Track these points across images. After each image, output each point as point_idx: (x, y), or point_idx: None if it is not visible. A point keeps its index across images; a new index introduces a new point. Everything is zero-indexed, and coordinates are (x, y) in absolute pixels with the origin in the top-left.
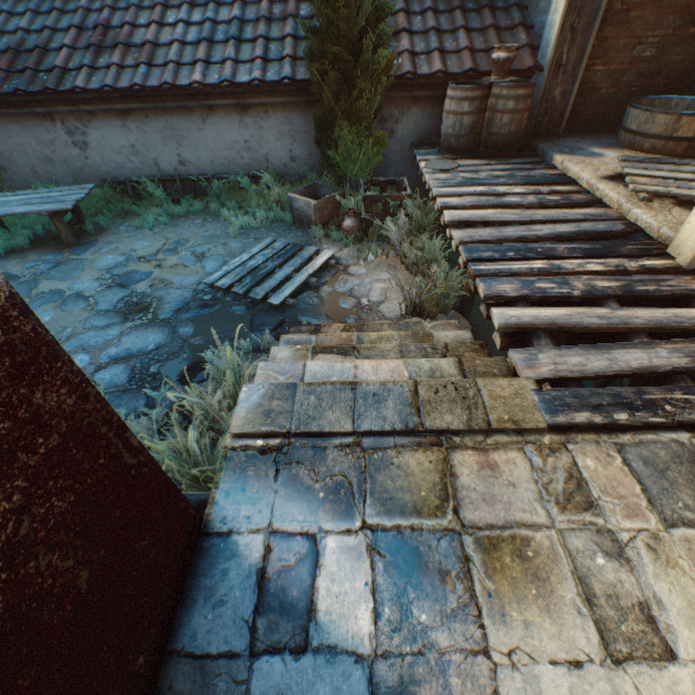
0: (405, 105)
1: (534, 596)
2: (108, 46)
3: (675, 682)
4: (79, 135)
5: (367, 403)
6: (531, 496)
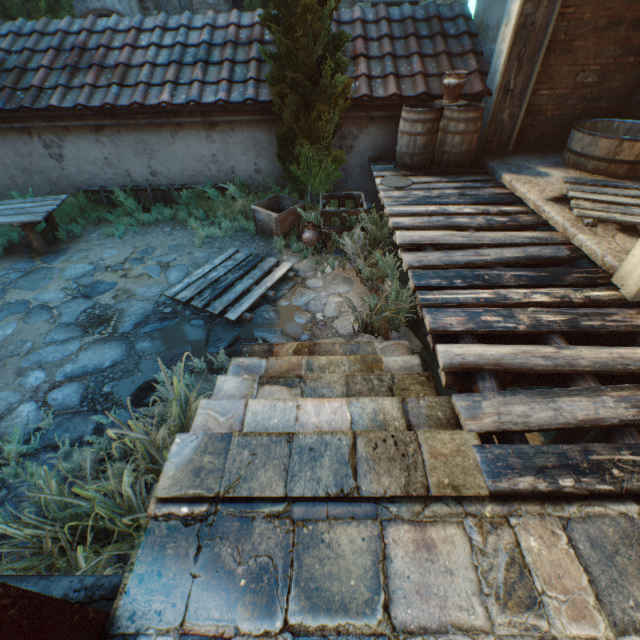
0: (363, 124)
1: None
2: (83, 66)
3: None
4: (56, 148)
5: (302, 460)
6: (469, 588)
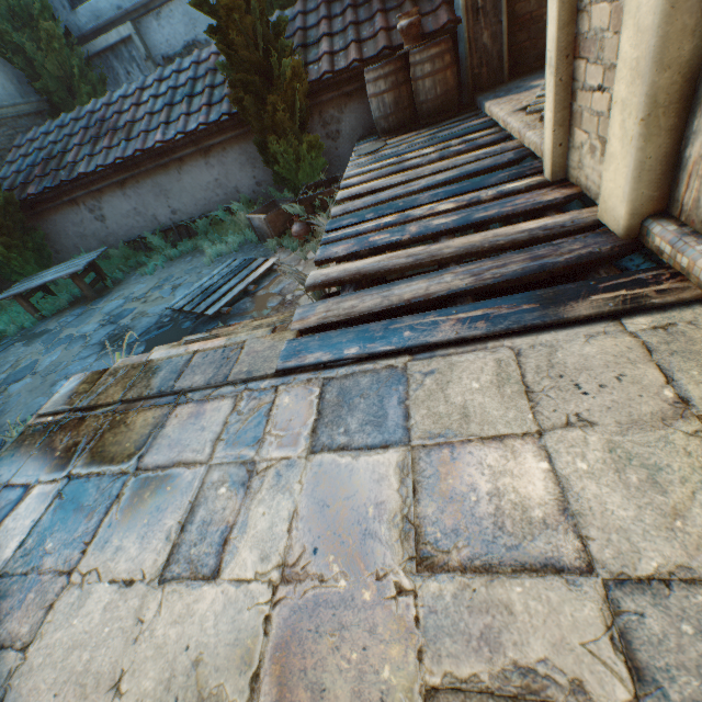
0: (342, 104)
1: (143, 525)
2: (102, 135)
3: (198, 600)
4: (98, 211)
5: (146, 376)
6: (210, 438)
